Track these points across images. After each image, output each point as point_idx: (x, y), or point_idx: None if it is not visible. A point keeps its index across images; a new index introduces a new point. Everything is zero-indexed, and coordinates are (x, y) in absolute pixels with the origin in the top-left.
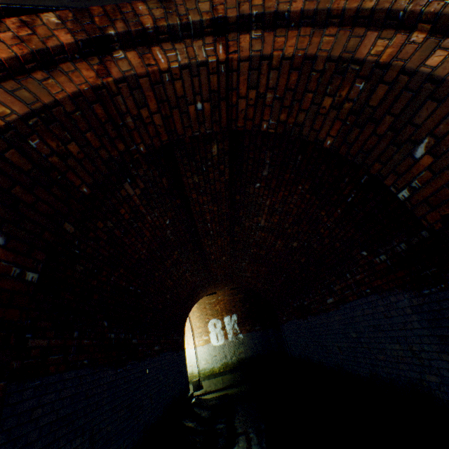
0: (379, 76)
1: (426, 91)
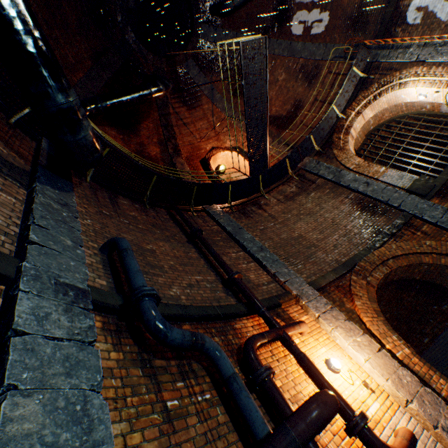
0: (430, 264)
1: (444, 267)
